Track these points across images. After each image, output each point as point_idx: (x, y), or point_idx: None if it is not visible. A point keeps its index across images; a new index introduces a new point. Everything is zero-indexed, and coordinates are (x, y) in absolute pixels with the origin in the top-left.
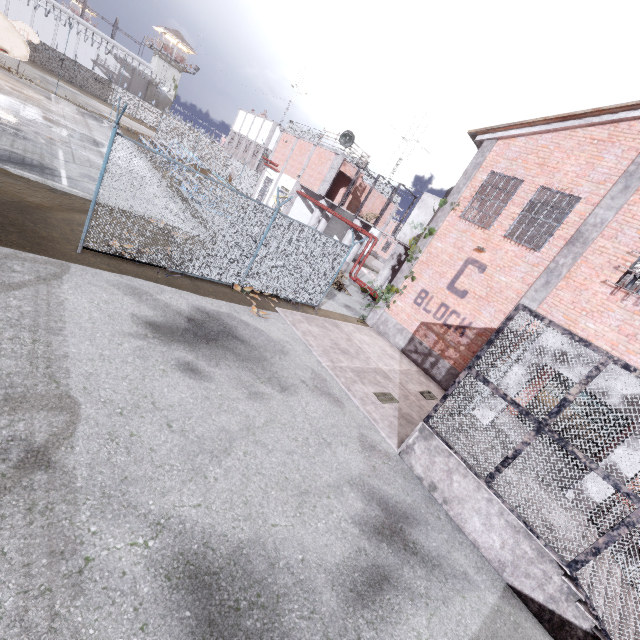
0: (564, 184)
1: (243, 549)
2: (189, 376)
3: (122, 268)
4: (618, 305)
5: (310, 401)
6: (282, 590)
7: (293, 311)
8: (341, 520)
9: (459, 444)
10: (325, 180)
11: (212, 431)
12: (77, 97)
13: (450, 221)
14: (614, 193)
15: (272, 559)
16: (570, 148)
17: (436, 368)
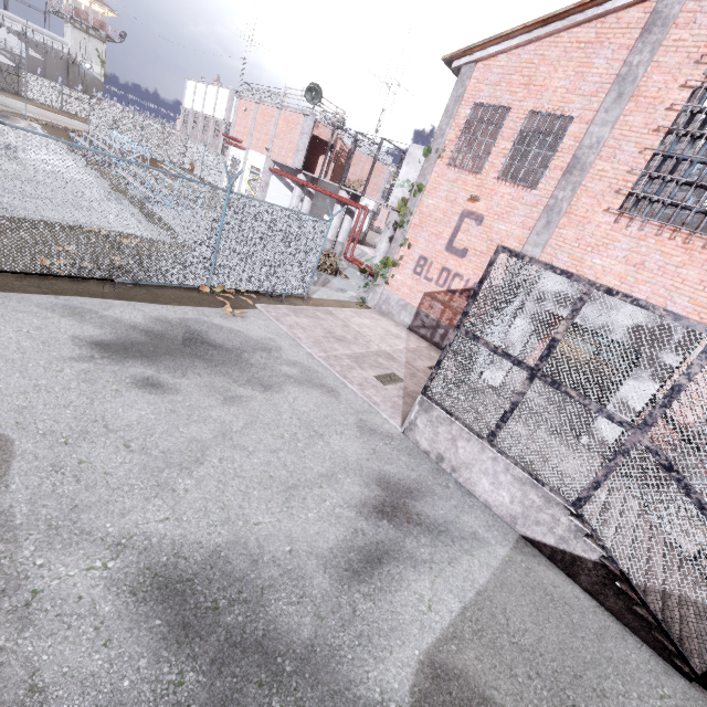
0: (554, 104)
1: (221, 552)
2: (149, 392)
3: (57, 288)
4: (623, 233)
5: (299, 396)
6: (267, 583)
7: (277, 305)
8: (335, 507)
9: (459, 409)
10: (298, 149)
11: (180, 444)
12: None
13: (438, 172)
14: (608, 104)
15: (255, 556)
16: (556, 58)
17: (447, 340)
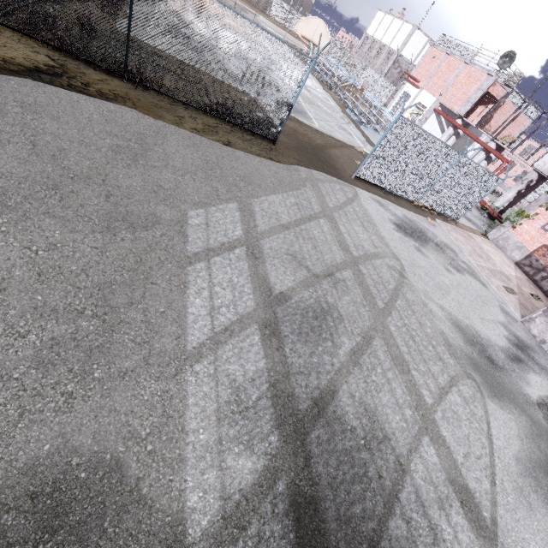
0: None
1: (468, 326)
2: (421, 255)
3: (367, 188)
4: None
5: (471, 280)
6: (485, 344)
7: (445, 222)
8: (499, 334)
9: None
10: (469, 101)
11: (441, 282)
12: (257, 19)
13: None
14: None
15: (478, 334)
16: None
17: (546, 281)
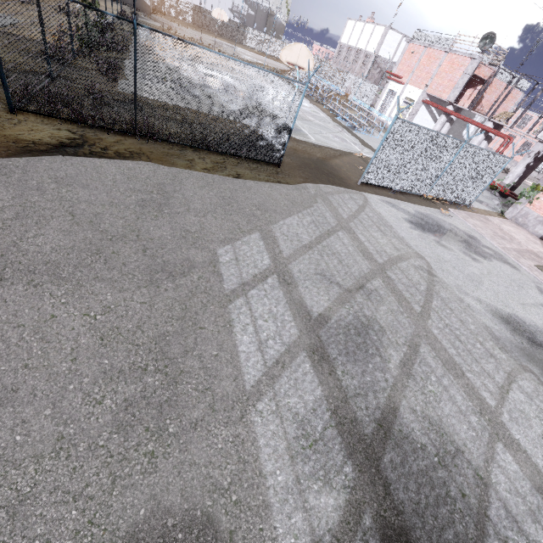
0: None
1: (511, 315)
2: (444, 248)
3: (374, 191)
4: None
5: (501, 265)
6: (532, 331)
7: (458, 210)
8: None
9: None
10: (456, 87)
11: (470, 273)
12: (236, 51)
13: None
14: None
15: (523, 321)
16: None
17: None
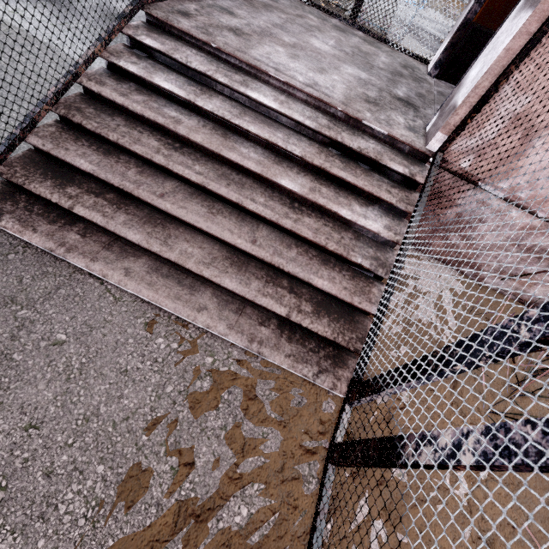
0: None
1: None
2: None
3: None
4: None
5: None
6: None
7: None
8: None
9: None
10: None
11: None
12: None
13: None
14: None
15: None
16: None
17: None
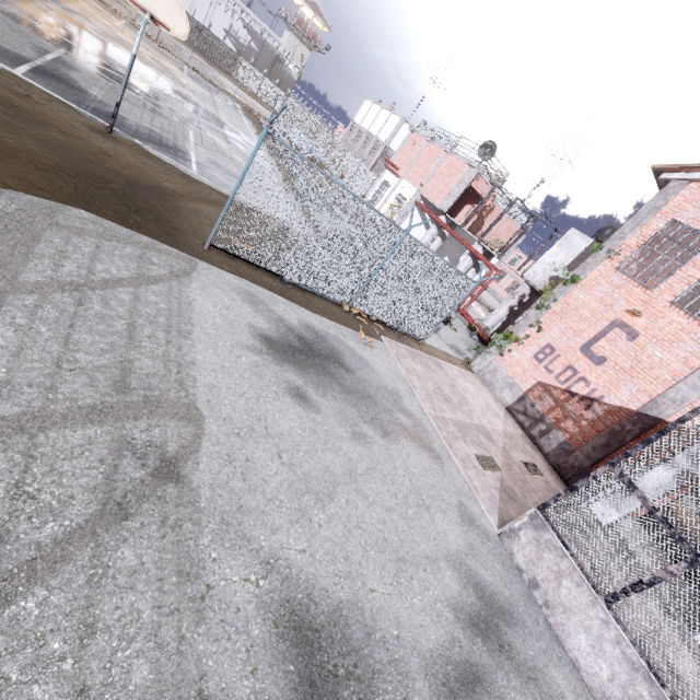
0: None
1: (342, 610)
2: (298, 403)
3: (241, 270)
4: None
5: (411, 453)
6: (377, 666)
7: (398, 342)
8: (436, 600)
9: (579, 547)
10: (451, 194)
11: (318, 470)
12: (206, 70)
13: (602, 271)
14: None
15: (369, 628)
16: None
17: (546, 438)
